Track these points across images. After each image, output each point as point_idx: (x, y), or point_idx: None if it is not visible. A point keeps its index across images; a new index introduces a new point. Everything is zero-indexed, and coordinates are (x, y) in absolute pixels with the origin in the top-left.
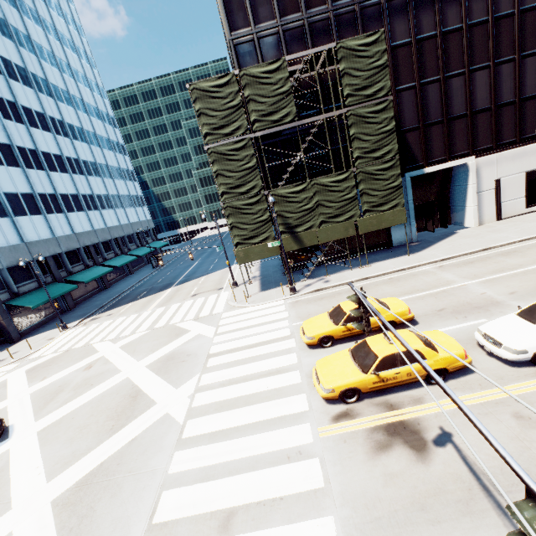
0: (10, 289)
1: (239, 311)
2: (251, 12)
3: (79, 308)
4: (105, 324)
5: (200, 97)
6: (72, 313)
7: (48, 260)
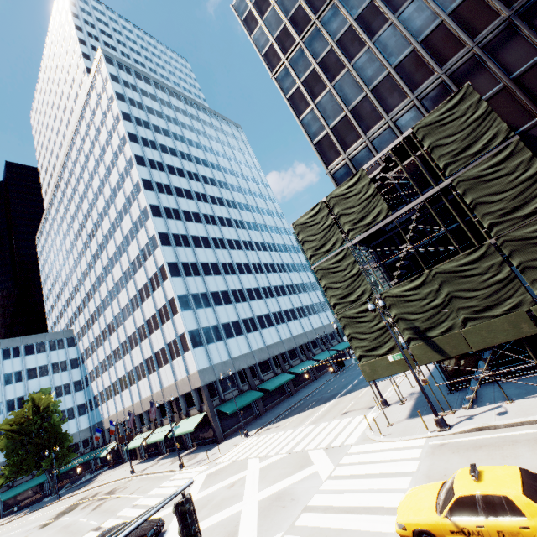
0: (220, 396)
1: (368, 445)
2: (339, 146)
3: (266, 415)
4: (268, 437)
5: (301, 230)
6: (259, 420)
7: (246, 370)
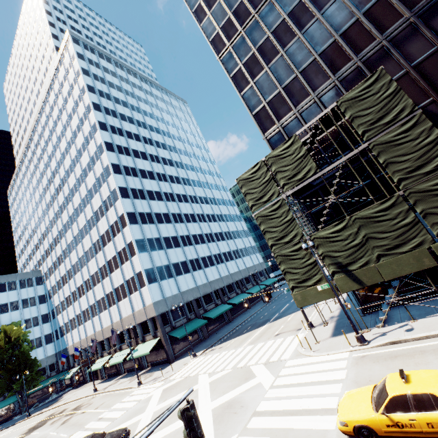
0: (171, 324)
1: (301, 360)
2: (274, 116)
3: (209, 338)
4: (214, 356)
5: (244, 184)
6: (204, 342)
7: (192, 302)
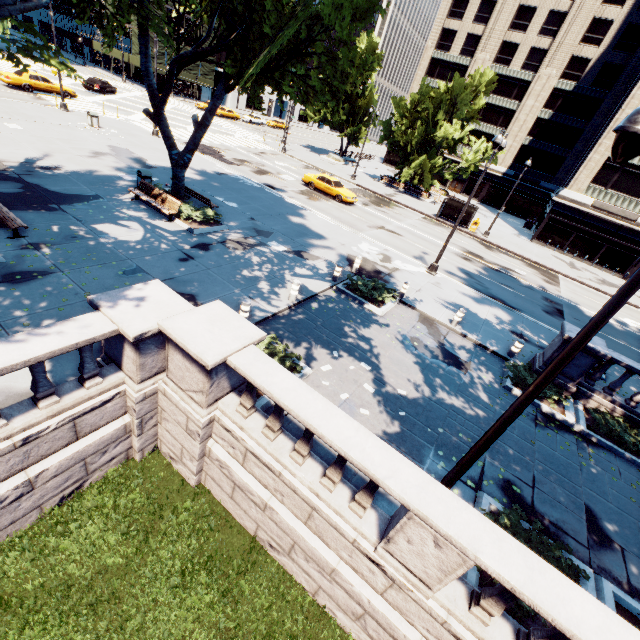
0: None
1: None
2: None
3: None
4: (39, 64)
5: None
6: None
7: None
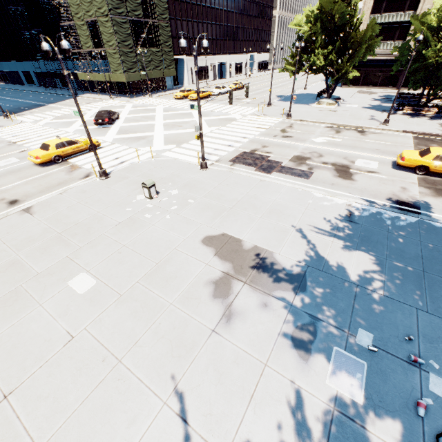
0: None
1: (136, 101)
2: None
3: None
4: (49, 113)
5: None
6: None
7: None
